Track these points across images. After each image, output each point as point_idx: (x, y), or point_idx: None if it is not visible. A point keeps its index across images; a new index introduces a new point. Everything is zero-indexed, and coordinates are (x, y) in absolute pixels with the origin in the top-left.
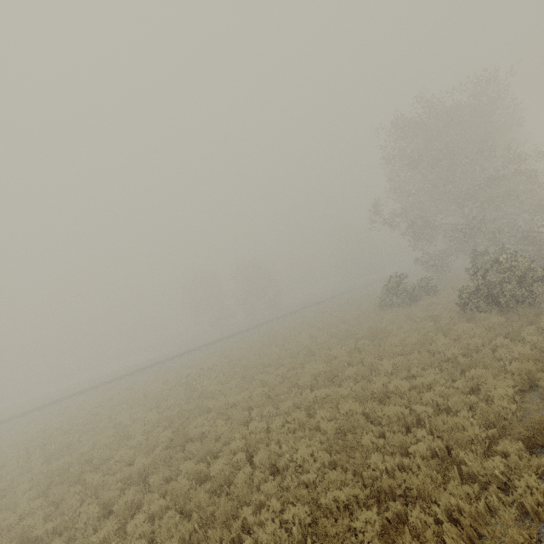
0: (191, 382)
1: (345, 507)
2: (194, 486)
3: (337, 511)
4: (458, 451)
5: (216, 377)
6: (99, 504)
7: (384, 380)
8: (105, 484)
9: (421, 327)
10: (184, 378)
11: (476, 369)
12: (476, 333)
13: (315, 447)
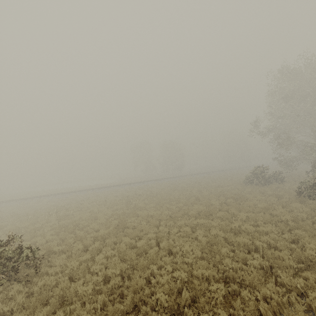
0: (129, 199)
1: (205, 279)
2: (128, 249)
3: (202, 280)
4: (277, 270)
5: (142, 200)
6: (82, 245)
7: (239, 223)
8: (85, 237)
9: (268, 200)
10: (126, 196)
11: (299, 230)
12: (304, 211)
13: (194, 247)
